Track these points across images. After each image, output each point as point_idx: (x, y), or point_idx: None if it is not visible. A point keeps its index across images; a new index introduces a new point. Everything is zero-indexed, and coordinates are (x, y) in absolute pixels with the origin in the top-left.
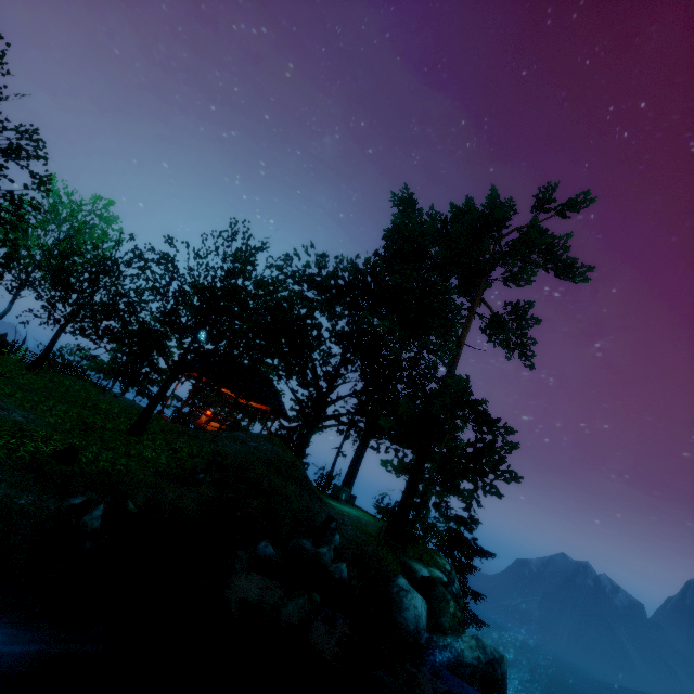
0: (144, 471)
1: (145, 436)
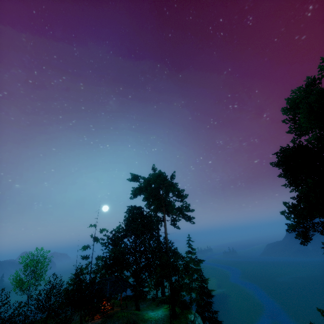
0: None
1: None
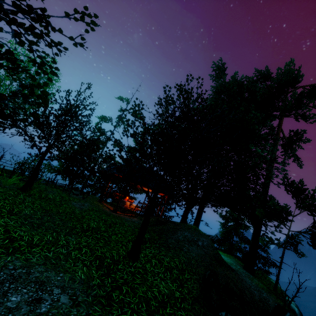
0: None
1: (140, 256)
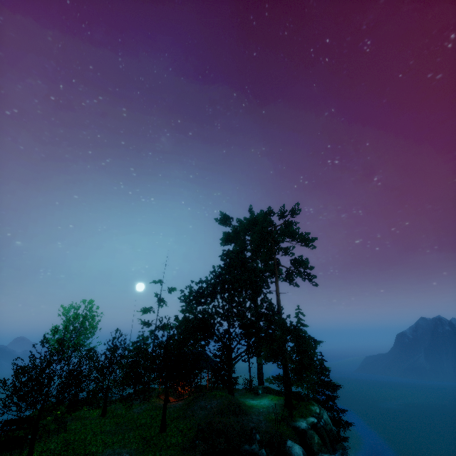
0: (177, 452)
1: (167, 429)
